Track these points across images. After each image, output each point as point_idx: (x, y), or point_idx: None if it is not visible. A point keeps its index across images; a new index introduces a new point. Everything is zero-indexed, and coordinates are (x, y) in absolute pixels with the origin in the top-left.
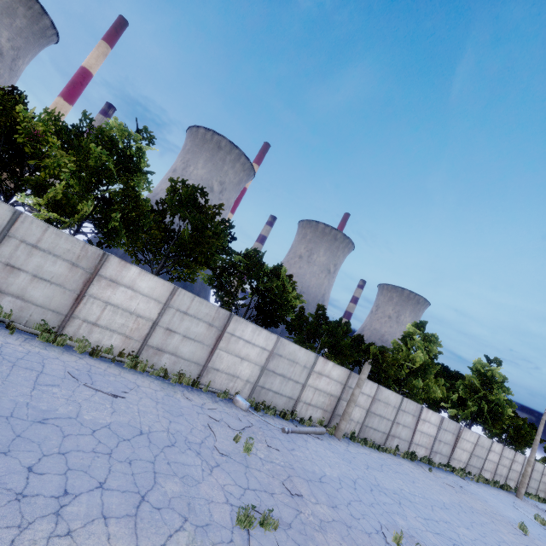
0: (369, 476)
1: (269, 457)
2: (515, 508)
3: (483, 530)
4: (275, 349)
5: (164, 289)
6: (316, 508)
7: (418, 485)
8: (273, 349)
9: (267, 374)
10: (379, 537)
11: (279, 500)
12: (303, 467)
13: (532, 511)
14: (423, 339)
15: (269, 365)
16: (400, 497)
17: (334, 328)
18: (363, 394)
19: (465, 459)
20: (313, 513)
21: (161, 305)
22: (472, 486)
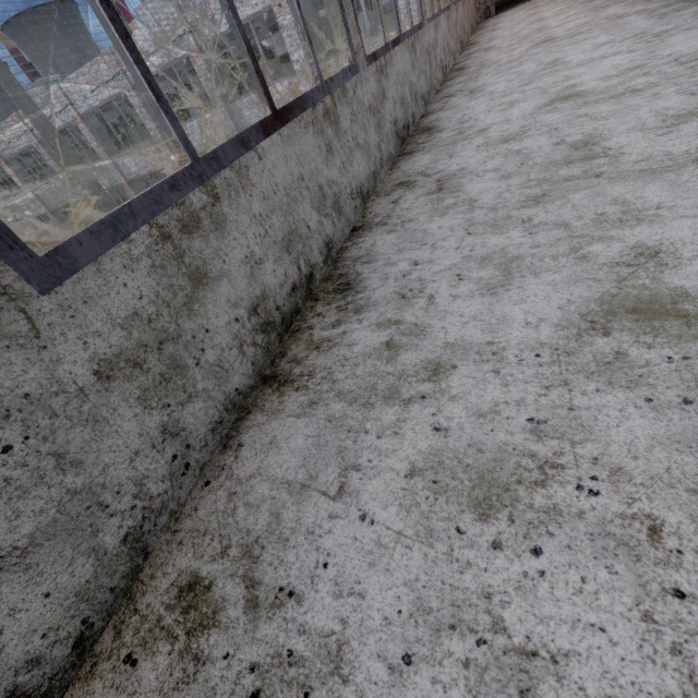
0: None
1: None
2: None
3: None
4: None
5: None
6: None
7: None
8: None
9: None
10: None
11: None
12: None
13: None
14: None
15: None
16: None
17: None
18: None
19: None
20: None
21: None
22: None
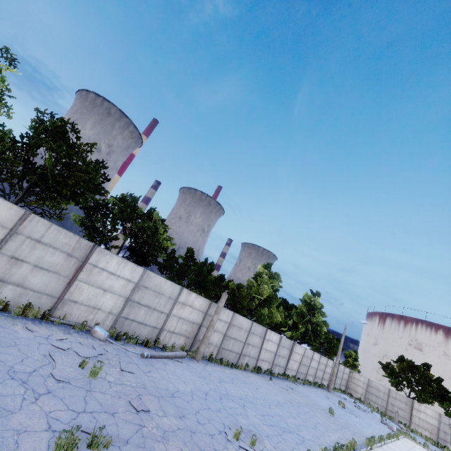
0: (221, 388)
1: (119, 380)
2: (327, 398)
3: (305, 417)
4: (141, 281)
5: (11, 213)
6: (162, 421)
7: (261, 390)
8: (139, 281)
9: (132, 306)
10: (221, 436)
11: (121, 418)
12: (156, 385)
13: (337, 399)
14: (269, 277)
15: (134, 296)
16: (245, 401)
17: (201, 267)
18: (221, 321)
19: (296, 368)
20: (158, 425)
21: (6, 231)
22: (300, 388)
